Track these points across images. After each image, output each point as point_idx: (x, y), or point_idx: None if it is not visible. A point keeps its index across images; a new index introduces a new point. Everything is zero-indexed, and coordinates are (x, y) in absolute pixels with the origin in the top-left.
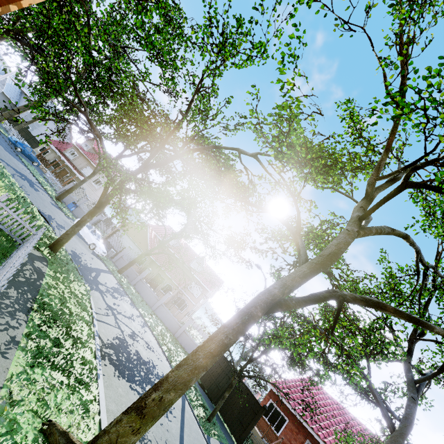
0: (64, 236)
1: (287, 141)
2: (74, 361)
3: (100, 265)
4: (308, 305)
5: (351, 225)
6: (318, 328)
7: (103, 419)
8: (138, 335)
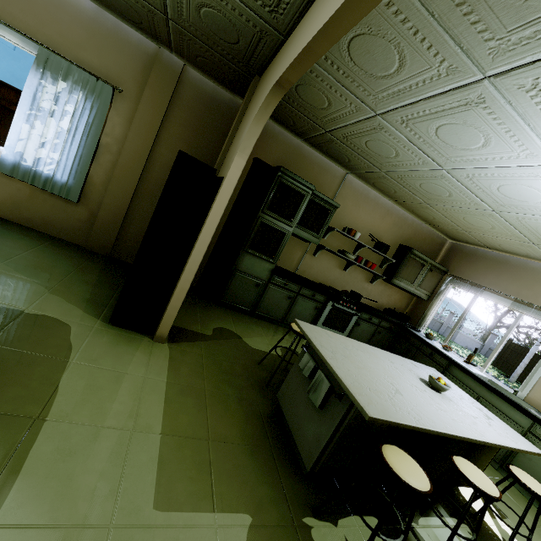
0: None
1: None
2: None
3: None
4: None
5: None
6: None
7: None
8: None
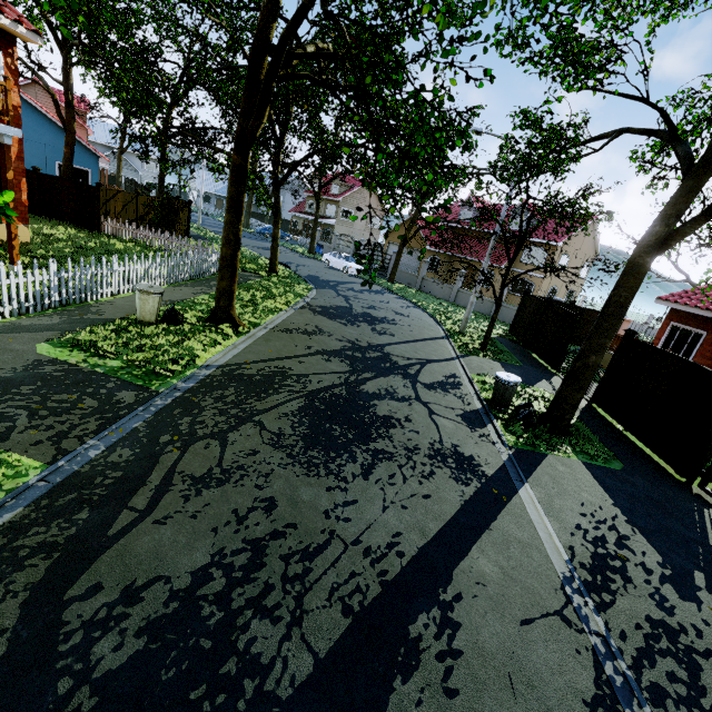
0: (271, 257)
1: None
2: (260, 304)
3: (355, 281)
4: (262, 114)
5: None
6: (599, 136)
7: (277, 321)
8: (383, 309)
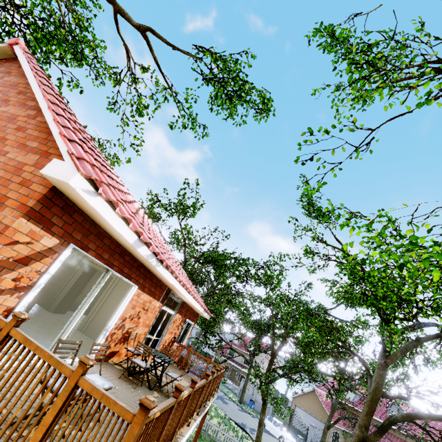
0: (256, 439)
1: (314, 327)
2: None
3: None
4: (383, 434)
5: (379, 359)
6: None
7: None
8: None
